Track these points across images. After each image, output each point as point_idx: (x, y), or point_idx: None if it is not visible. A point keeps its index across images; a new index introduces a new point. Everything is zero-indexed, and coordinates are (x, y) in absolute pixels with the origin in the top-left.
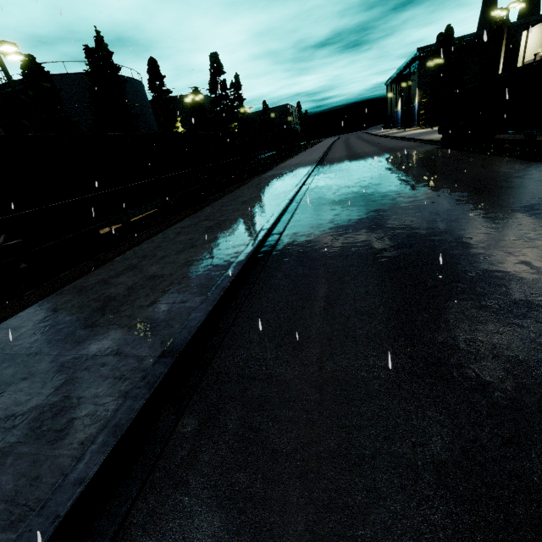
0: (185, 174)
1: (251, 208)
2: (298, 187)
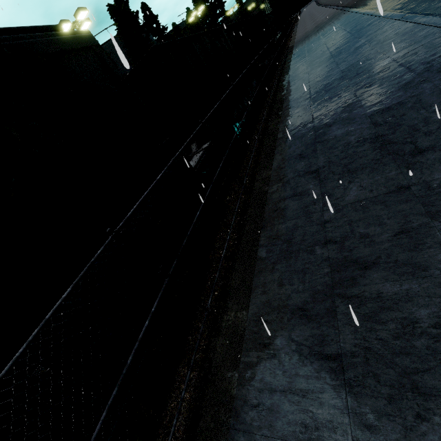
0: (251, 64)
1: (363, 47)
2: (386, 12)
